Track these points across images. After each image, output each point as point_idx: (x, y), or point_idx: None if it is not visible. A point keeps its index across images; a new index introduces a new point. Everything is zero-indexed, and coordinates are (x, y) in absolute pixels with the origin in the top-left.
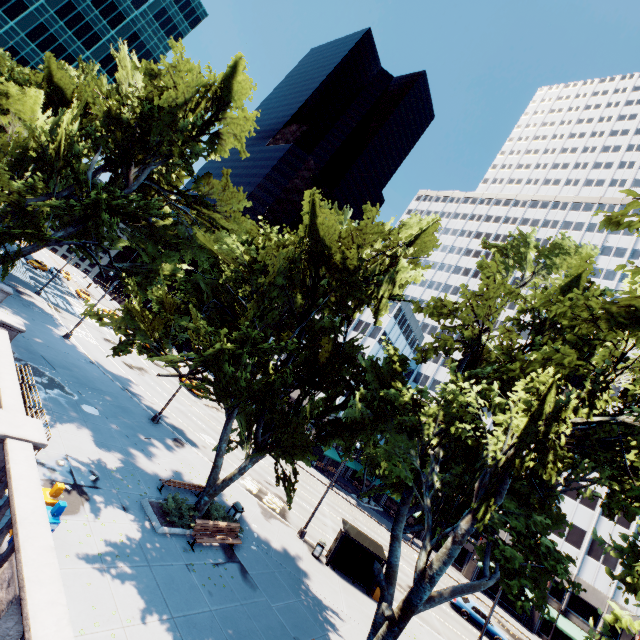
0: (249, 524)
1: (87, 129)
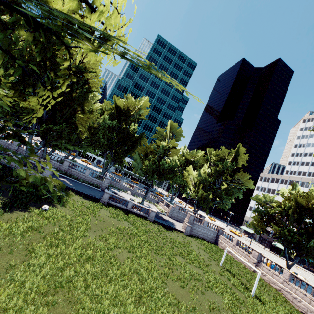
0: None
1: (207, 173)
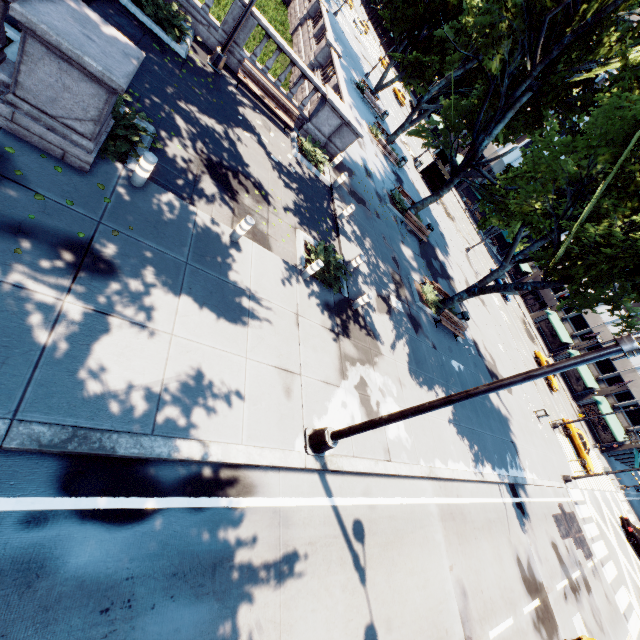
0: (390, 130)
1: None
